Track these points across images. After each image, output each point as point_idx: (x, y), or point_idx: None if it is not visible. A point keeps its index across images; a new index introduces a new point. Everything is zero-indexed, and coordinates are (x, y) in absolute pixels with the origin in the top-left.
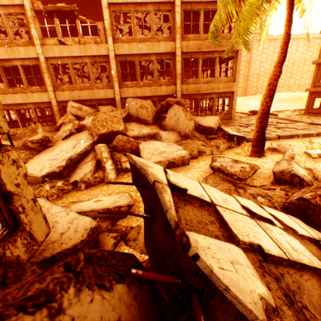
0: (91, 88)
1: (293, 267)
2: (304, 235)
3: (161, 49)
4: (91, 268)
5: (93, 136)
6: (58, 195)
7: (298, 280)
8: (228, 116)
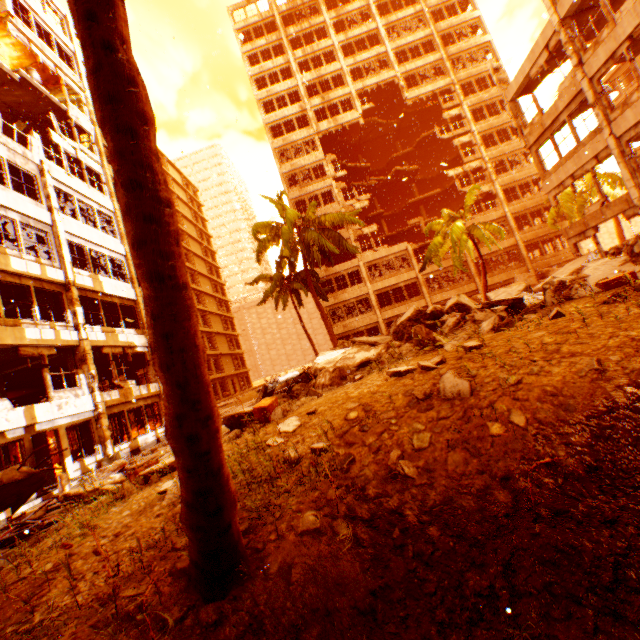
0: (456, 287)
1: None
2: None
3: (505, 245)
4: None
5: None
6: None
7: None
8: None
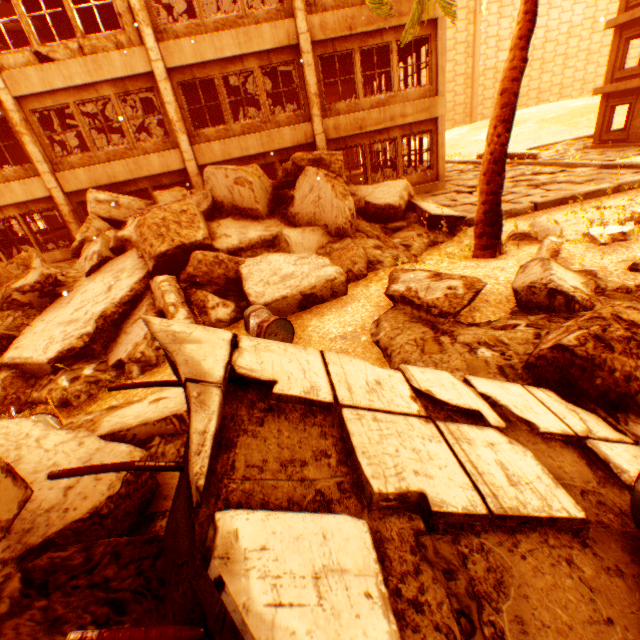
0: (131, 153)
1: (500, 527)
2: (553, 433)
3: (267, 41)
4: (38, 606)
5: (145, 260)
6: (91, 394)
7: (504, 562)
8: (432, 174)
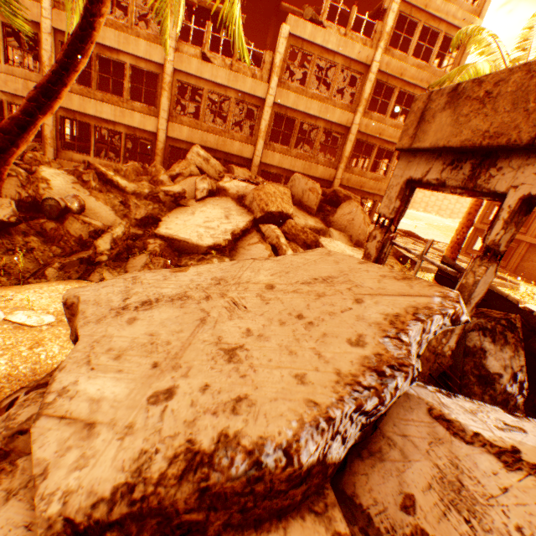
0: (224, 134)
1: None
2: None
3: (335, 117)
4: None
5: (252, 210)
6: None
7: None
8: None
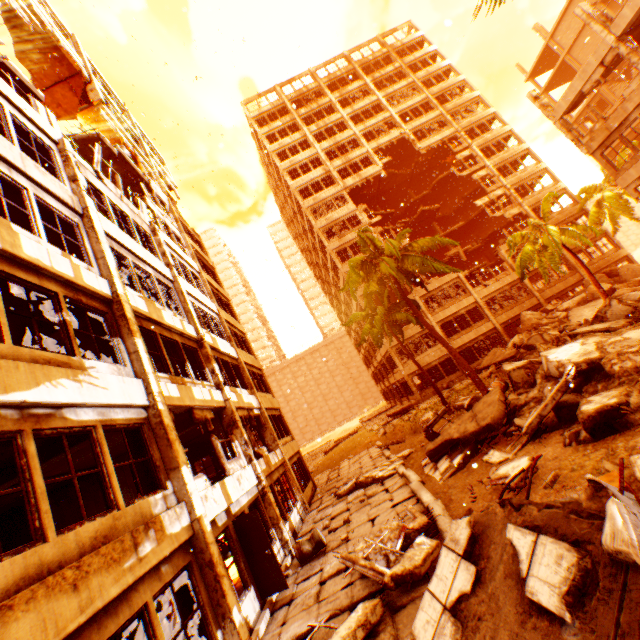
0: (517, 304)
1: None
2: None
3: None
4: None
5: (596, 297)
6: None
7: None
8: None
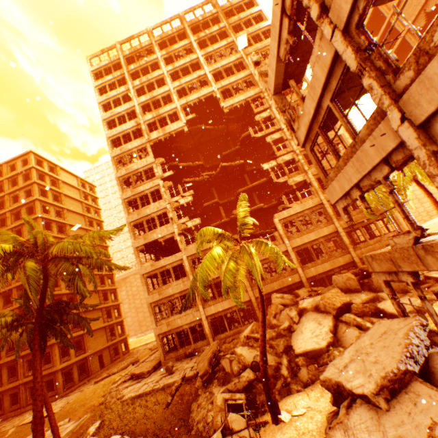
0: (279, 278)
1: None
2: None
3: (325, 232)
4: None
5: (328, 311)
6: None
7: None
8: None
